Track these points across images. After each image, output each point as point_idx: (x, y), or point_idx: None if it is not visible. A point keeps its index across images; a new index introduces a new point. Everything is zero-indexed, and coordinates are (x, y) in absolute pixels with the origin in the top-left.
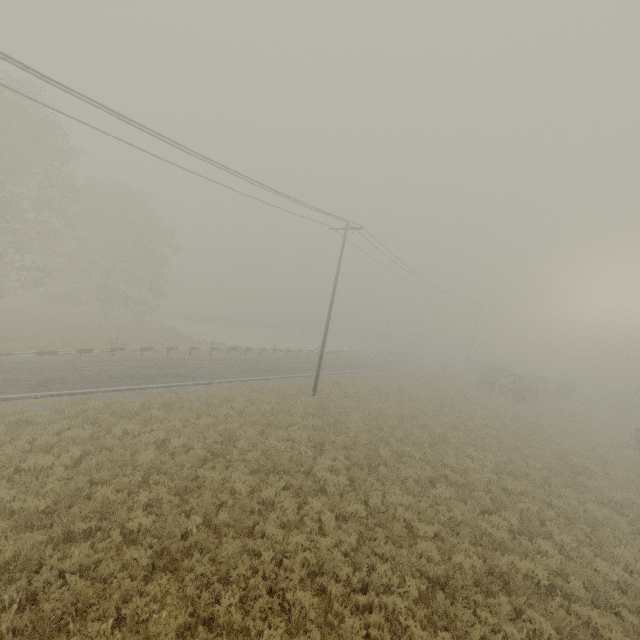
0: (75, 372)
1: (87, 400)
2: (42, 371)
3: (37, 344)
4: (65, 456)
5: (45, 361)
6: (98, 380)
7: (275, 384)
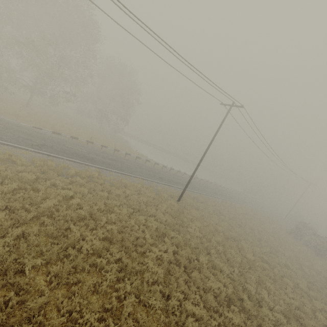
0: (60, 145)
1: (51, 160)
2: (45, 140)
3: (57, 128)
4: (7, 186)
5: (52, 136)
6: (67, 153)
7: (159, 187)
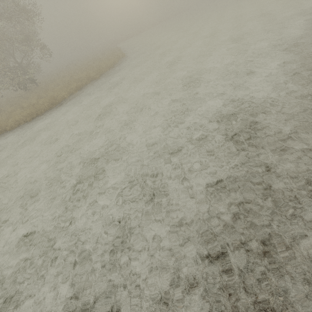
0: None
1: None
2: None
3: None
4: None
5: None
6: None
7: None
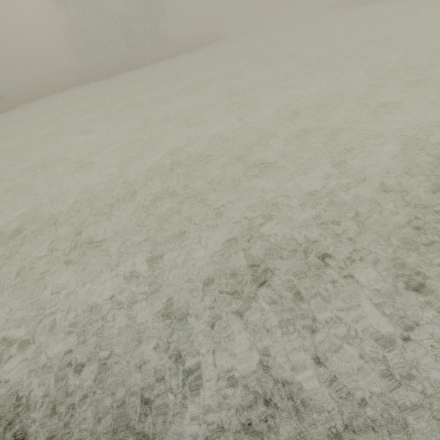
0: None
1: None
2: None
3: None
4: None
5: None
6: None
7: None
